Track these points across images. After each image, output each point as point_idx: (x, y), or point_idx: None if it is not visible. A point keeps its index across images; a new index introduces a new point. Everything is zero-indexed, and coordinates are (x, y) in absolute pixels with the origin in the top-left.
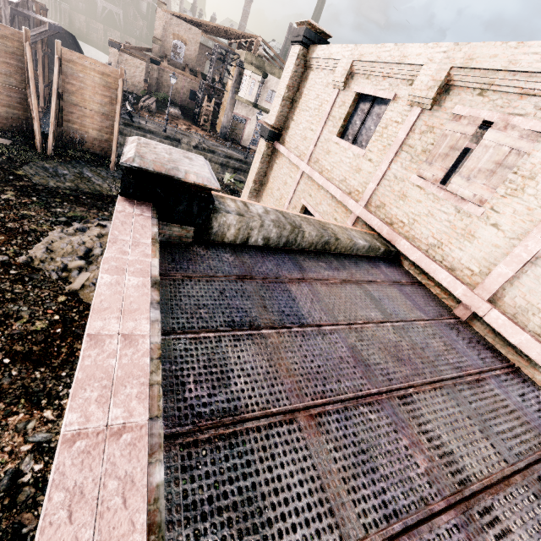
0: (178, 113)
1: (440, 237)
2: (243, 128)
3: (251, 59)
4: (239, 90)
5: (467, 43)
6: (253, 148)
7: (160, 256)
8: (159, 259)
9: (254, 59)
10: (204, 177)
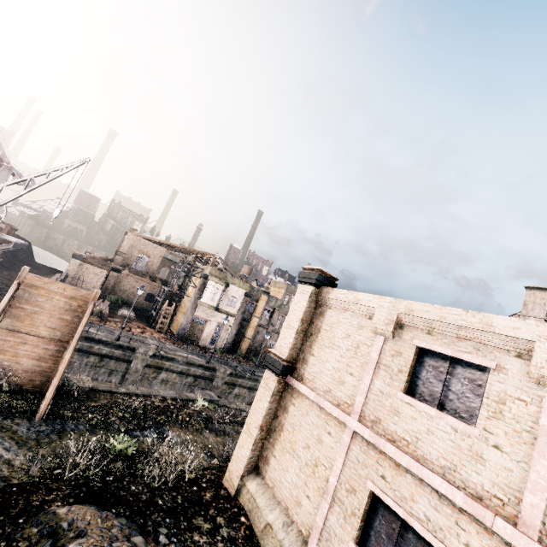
0: (132, 315)
1: None
2: (202, 328)
3: (215, 273)
4: (202, 296)
5: None
6: (211, 347)
7: None
8: None
9: (217, 273)
10: None
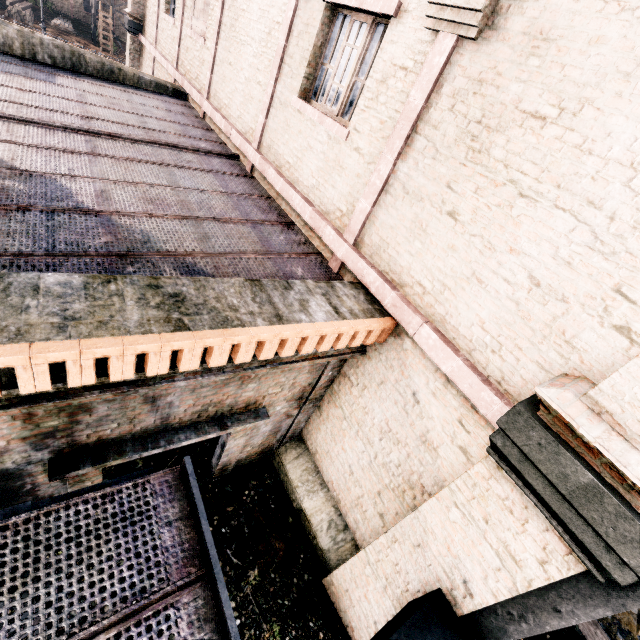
0: (70, 28)
1: (197, 70)
2: None
3: None
4: None
5: None
6: None
7: None
8: None
9: None
10: None
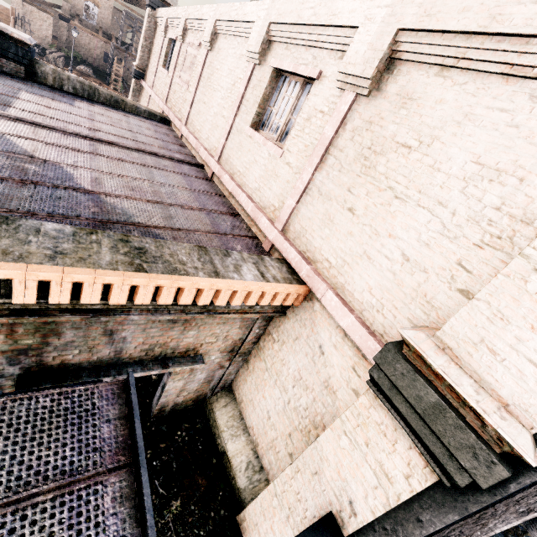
0: (90, 72)
1: (180, 105)
2: None
3: None
4: None
5: (189, 6)
6: None
7: (2, 74)
8: (1, 74)
9: None
10: (23, 38)
